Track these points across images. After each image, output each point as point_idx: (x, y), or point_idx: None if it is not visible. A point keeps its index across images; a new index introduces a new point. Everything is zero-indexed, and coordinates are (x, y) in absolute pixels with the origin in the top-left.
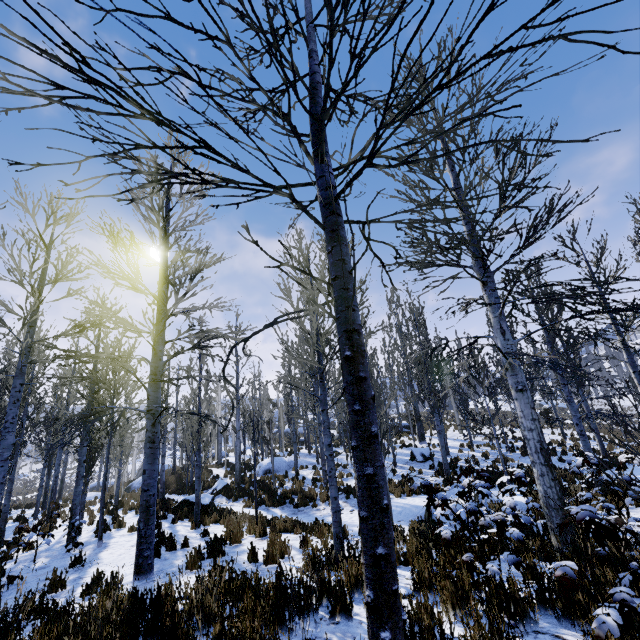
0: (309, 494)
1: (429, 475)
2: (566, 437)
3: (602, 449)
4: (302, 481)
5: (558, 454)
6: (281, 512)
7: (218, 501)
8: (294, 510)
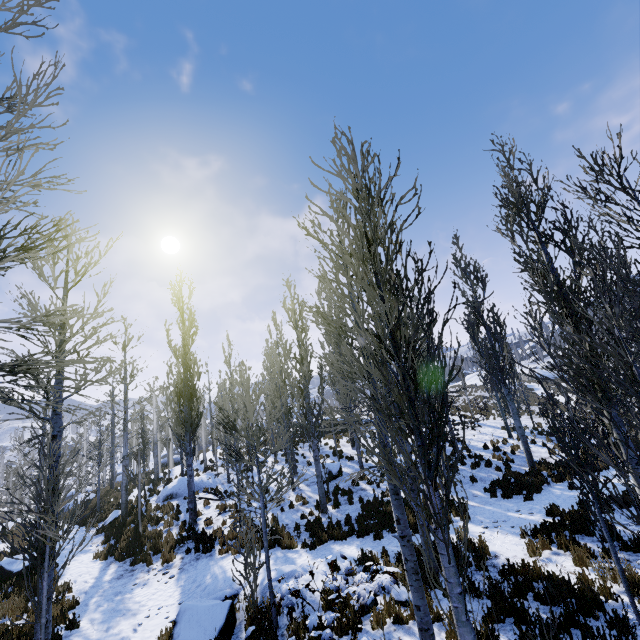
0: (158, 543)
1: (311, 507)
2: (512, 435)
3: (529, 460)
4: (178, 517)
5: (482, 465)
6: (112, 572)
7: (93, 542)
8: (128, 569)
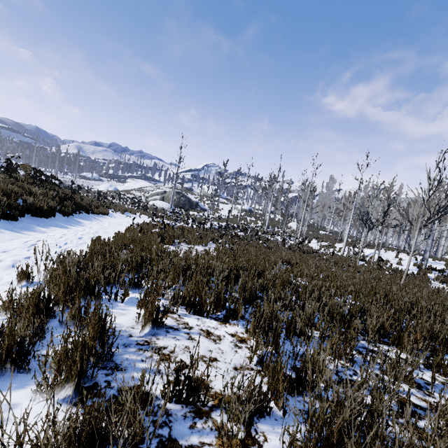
0: None
1: None
2: None
3: None
4: None
5: None
6: None
7: None
8: None
